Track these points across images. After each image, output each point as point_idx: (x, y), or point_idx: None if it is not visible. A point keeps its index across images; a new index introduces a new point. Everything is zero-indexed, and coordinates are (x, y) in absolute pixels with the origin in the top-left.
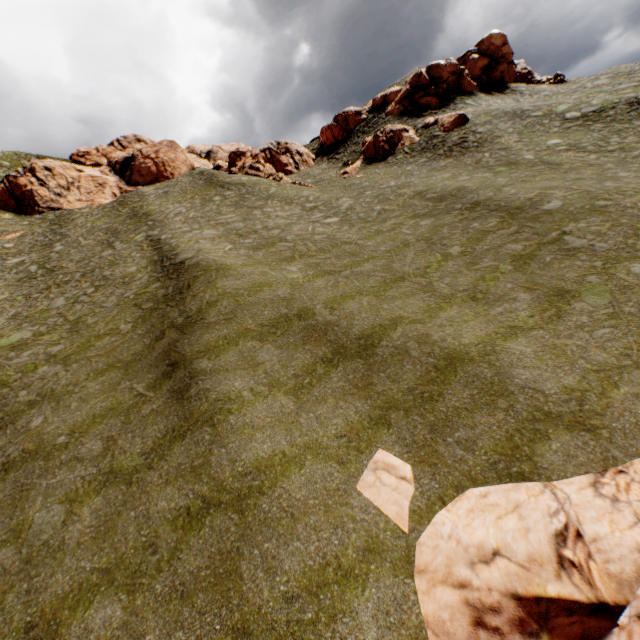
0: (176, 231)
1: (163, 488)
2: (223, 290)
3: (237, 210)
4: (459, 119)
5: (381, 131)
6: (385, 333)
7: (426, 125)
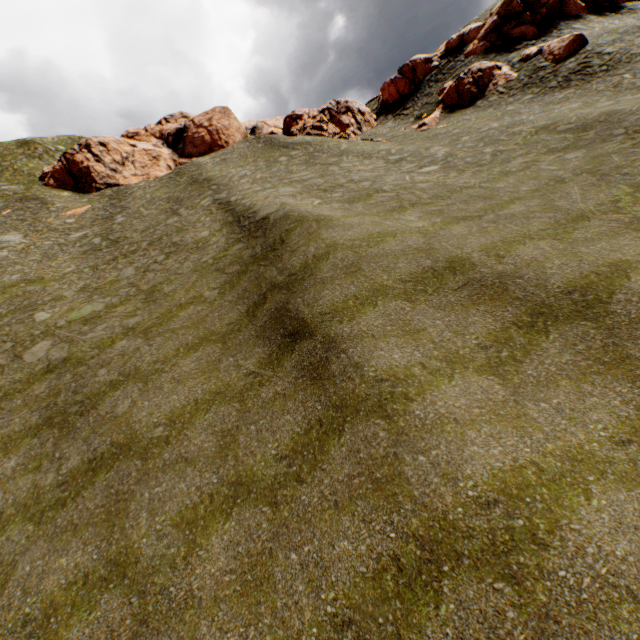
0: (246, 192)
1: (334, 517)
2: (333, 242)
3: (309, 168)
4: (575, 41)
5: (465, 72)
6: (613, 283)
7: (526, 57)
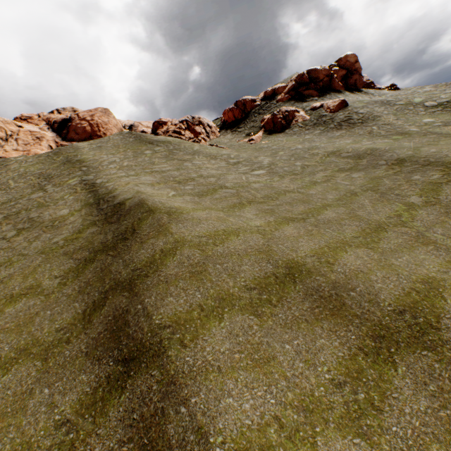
0: (112, 176)
1: None
2: (182, 238)
3: (169, 161)
4: (342, 103)
5: (277, 111)
6: (434, 304)
7: (314, 108)
